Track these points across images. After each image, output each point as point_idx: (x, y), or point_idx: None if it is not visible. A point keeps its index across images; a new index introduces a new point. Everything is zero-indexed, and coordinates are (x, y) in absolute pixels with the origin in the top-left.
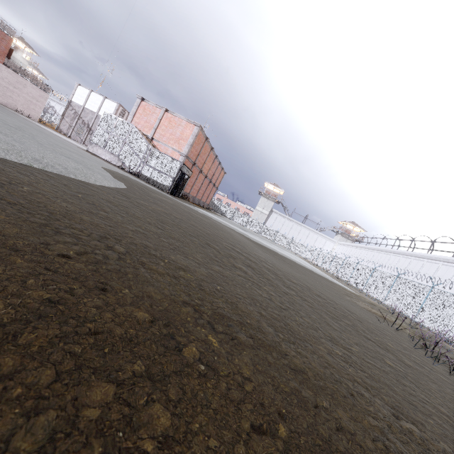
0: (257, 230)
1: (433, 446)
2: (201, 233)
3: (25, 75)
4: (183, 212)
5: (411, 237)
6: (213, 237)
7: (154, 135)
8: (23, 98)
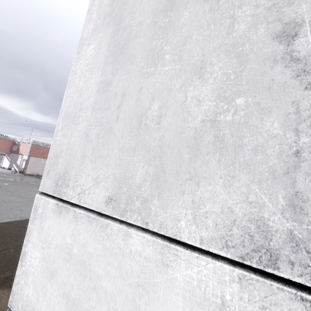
0: None
1: None
2: None
3: None
4: None
5: None
6: None
7: None
8: None
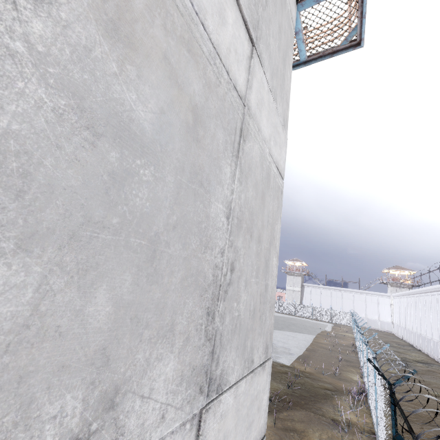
0: (291, 312)
1: None
2: None
3: None
4: None
5: (435, 267)
6: None
7: None
8: None
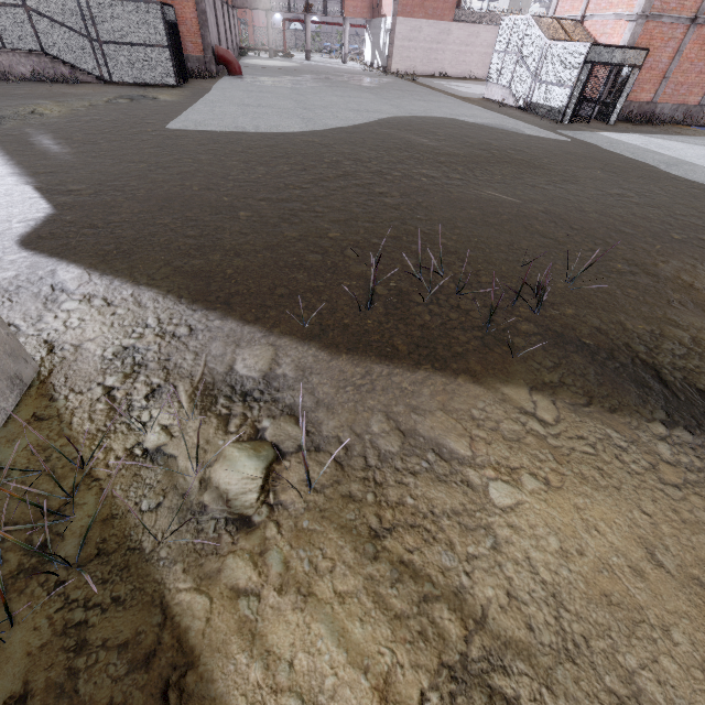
0: None
1: (137, 194)
2: (318, 152)
3: (477, 18)
4: (371, 139)
5: None
6: (336, 154)
7: (588, 6)
8: (476, 55)
